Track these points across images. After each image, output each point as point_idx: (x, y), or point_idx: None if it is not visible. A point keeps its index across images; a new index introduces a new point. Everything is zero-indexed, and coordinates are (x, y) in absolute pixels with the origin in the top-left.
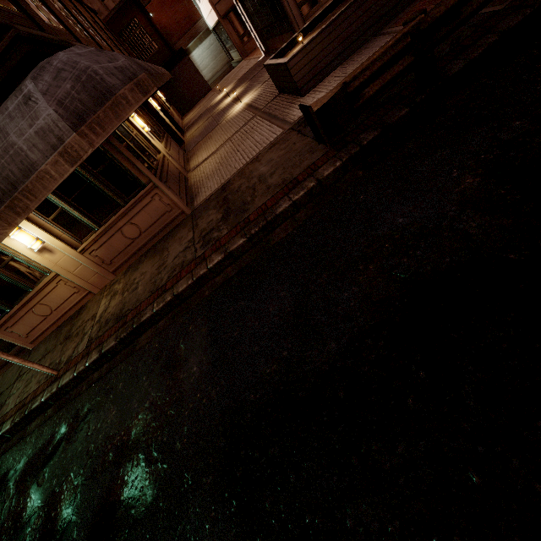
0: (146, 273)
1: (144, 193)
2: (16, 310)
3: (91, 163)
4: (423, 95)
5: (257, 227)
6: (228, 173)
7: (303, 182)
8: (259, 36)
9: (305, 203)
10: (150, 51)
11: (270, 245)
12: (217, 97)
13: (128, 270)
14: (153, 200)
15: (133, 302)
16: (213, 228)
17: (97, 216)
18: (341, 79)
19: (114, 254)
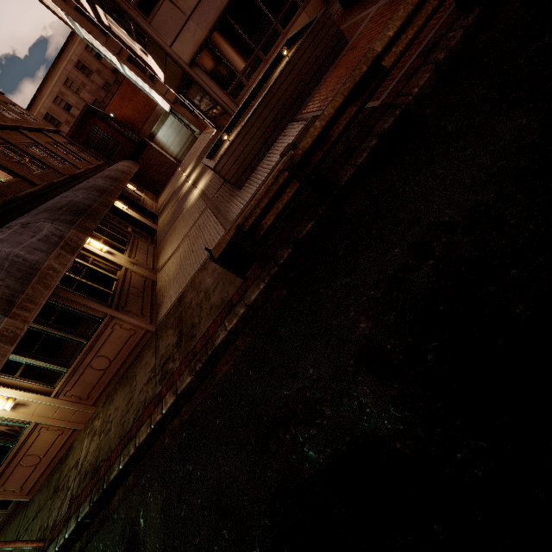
0: (119, 409)
1: (103, 326)
2: (4, 468)
3: (44, 316)
4: (323, 207)
5: (200, 363)
6: (184, 281)
7: (235, 306)
8: (206, 117)
9: (242, 327)
10: (115, 148)
11: (215, 381)
12: (182, 177)
13: (107, 400)
14: (114, 330)
15: (106, 449)
16: (169, 356)
17: (63, 359)
18: (267, 173)
19: (89, 388)
